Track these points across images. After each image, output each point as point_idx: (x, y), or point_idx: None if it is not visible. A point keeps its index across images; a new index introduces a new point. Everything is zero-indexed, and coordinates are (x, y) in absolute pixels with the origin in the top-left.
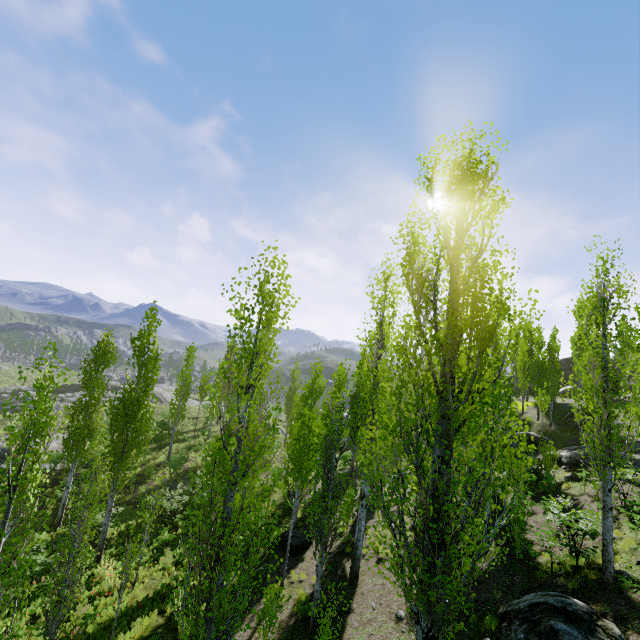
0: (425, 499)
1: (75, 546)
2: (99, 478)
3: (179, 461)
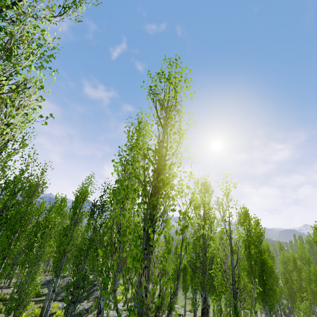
0: None
1: None
2: None
3: None
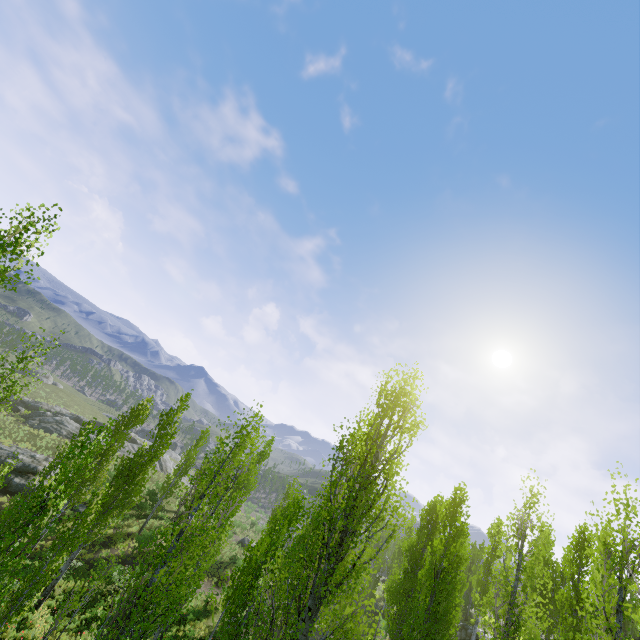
0: (278, 633)
1: (41, 573)
2: (85, 522)
3: (147, 538)
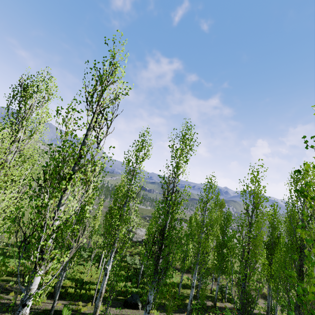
0: None
1: None
2: None
3: None
